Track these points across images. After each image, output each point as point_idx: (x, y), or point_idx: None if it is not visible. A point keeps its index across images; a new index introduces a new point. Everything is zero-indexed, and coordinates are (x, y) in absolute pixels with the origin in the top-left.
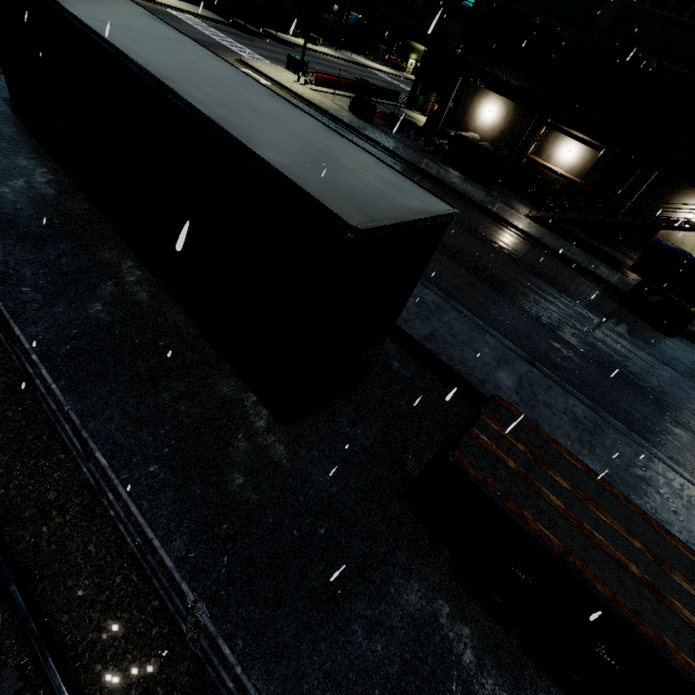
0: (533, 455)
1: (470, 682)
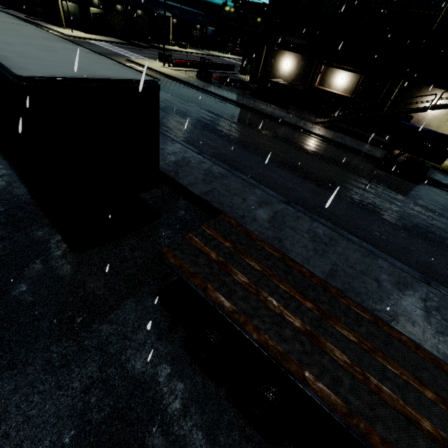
0: (236, 249)
1: (171, 425)
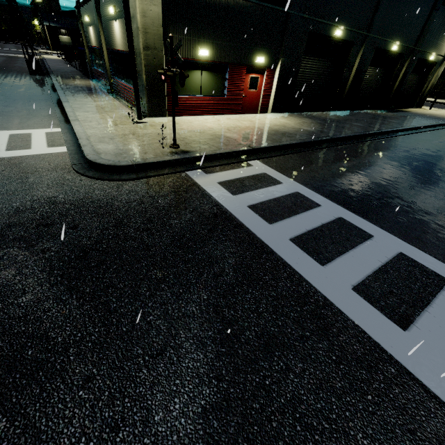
0: None
1: None
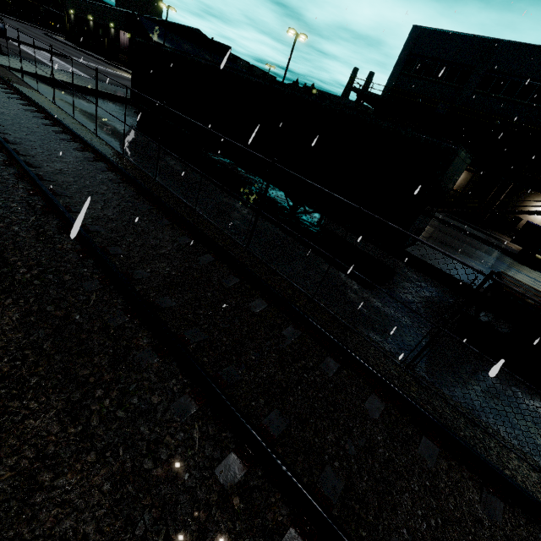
0: None
1: None
